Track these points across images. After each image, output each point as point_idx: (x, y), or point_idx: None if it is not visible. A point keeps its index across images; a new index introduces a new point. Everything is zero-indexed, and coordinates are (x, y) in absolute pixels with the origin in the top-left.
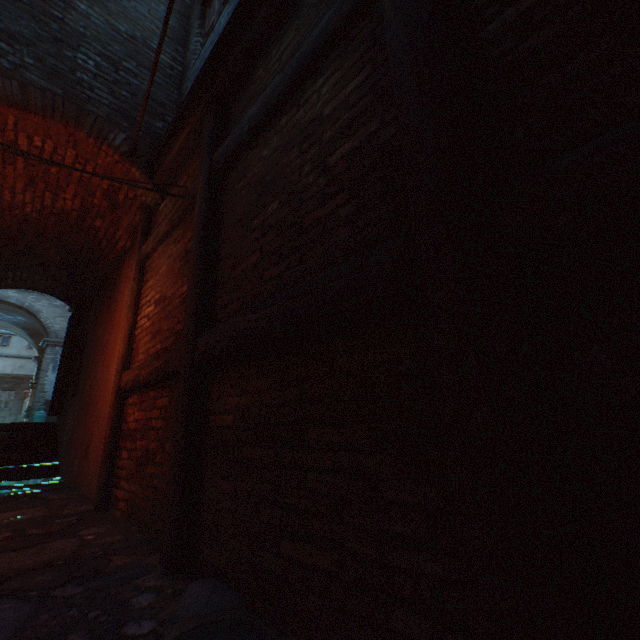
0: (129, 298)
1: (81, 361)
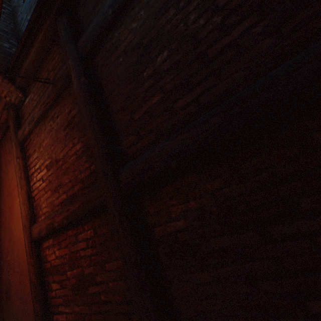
0: (17, 172)
1: None
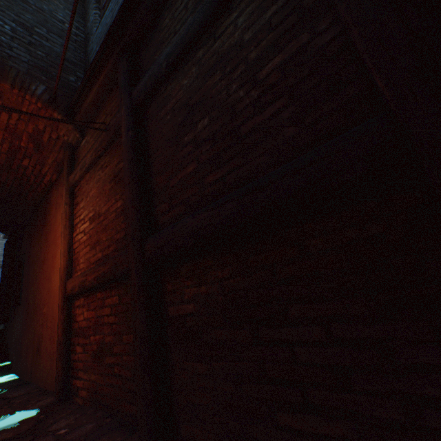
0: (63, 219)
1: (20, 276)
